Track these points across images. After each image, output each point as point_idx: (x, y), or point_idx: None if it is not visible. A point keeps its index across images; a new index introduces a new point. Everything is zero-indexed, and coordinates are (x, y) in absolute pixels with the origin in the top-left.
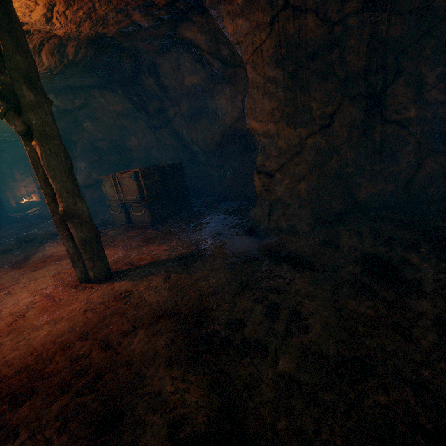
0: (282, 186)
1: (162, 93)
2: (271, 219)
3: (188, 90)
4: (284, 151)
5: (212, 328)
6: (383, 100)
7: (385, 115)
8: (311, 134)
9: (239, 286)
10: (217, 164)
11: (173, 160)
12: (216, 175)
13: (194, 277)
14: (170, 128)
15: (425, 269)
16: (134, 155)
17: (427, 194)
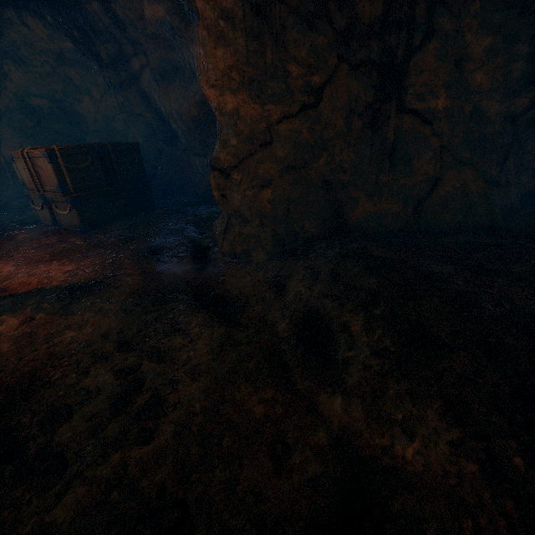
0: (240, 192)
1: (116, 29)
2: (225, 238)
3: (154, 30)
4: (246, 139)
5: (19, 419)
6: (404, 75)
7: (404, 100)
8: (287, 117)
9: (117, 343)
10: (200, 151)
11: (145, 139)
12: (198, 167)
13: (67, 321)
14: (137, 89)
15: (362, 345)
16: (91, 126)
17: (440, 221)
